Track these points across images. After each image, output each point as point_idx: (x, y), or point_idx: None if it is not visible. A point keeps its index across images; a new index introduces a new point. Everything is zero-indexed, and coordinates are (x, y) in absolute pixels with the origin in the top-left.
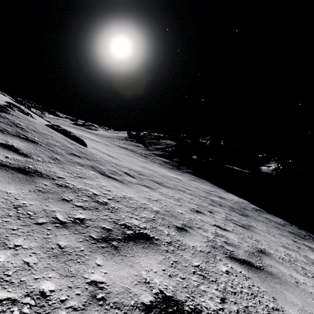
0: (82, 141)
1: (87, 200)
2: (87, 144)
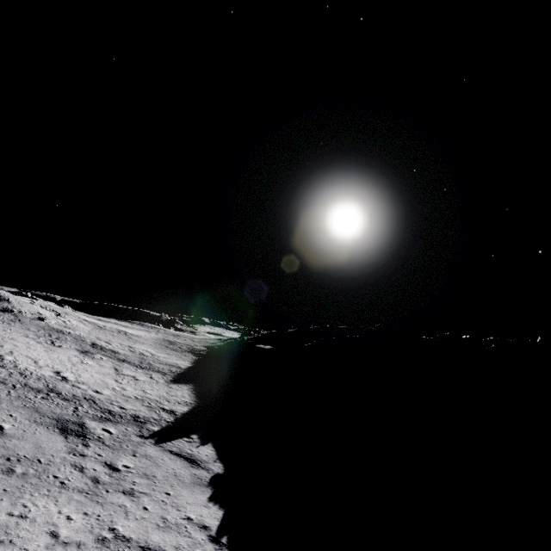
0: (44, 320)
1: None
2: (45, 321)
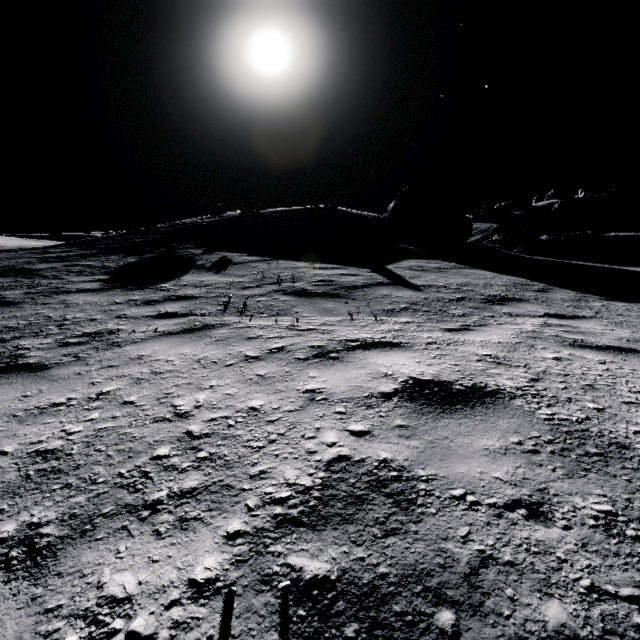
0: None
1: None
2: None
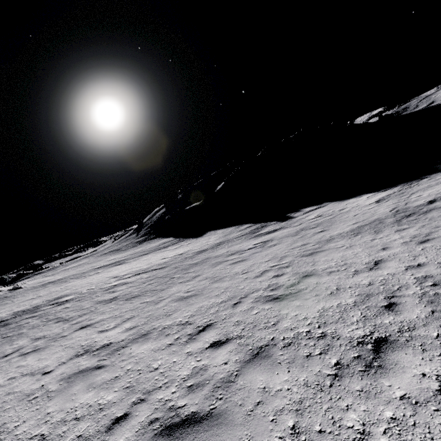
0: (20, 287)
1: None
2: (22, 287)
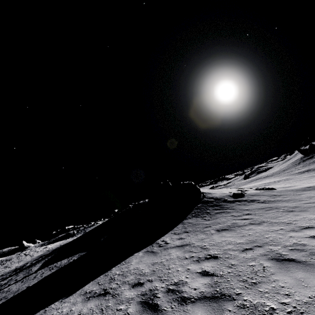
0: (272, 188)
1: (287, 200)
2: (275, 188)
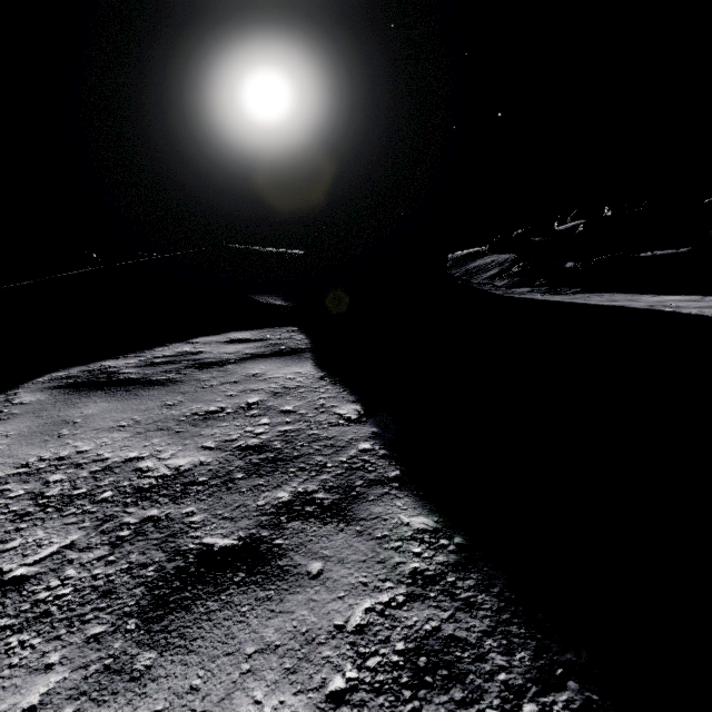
0: None
1: None
2: None
